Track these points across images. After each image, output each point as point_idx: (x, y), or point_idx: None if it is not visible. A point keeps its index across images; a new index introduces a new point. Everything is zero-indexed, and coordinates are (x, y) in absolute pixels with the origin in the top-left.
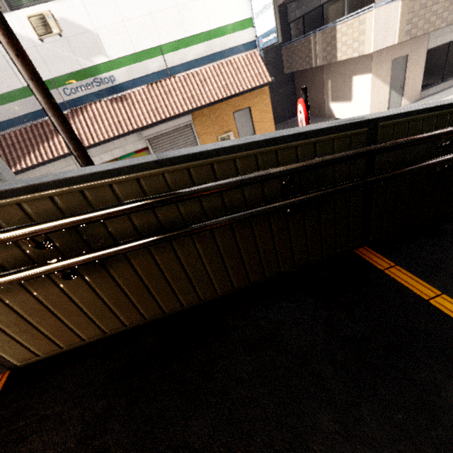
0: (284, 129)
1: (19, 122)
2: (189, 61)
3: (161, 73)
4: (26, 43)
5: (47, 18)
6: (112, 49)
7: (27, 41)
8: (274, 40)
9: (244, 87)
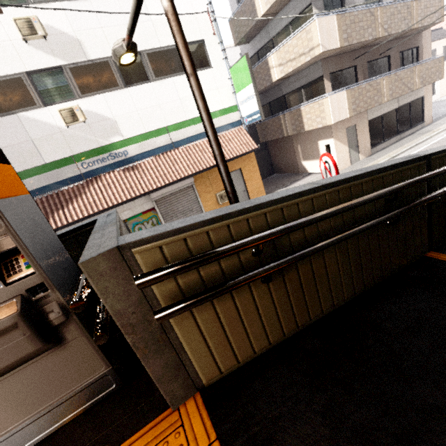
0: (267, 184)
1: (36, 193)
2: (190, 136)
3: (167, 146)
4: (53, 129)
5: (76, 110)
6: (126, 131)
7: (55, 128)
8: (259, 119)
9: (237, 153)
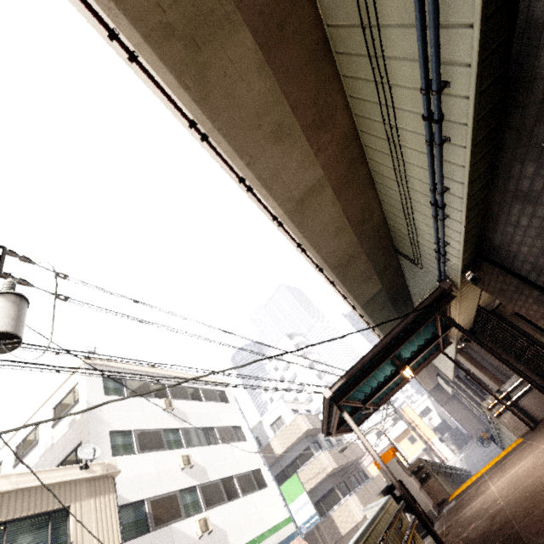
0: None
1: None
2: None
3: None
4: (189, 540)
5: (207, 520)
6: (233, 542)
7: (190, 539)
8: (317, 520)
9: None
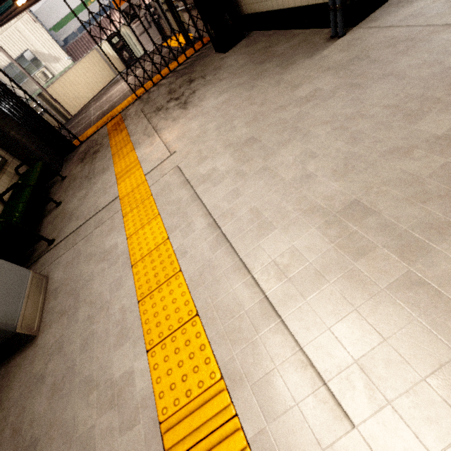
0: None
1: (87, 25)
2: None
3: None
4: None
5: None
6: None
7: None
8: None
9: None
